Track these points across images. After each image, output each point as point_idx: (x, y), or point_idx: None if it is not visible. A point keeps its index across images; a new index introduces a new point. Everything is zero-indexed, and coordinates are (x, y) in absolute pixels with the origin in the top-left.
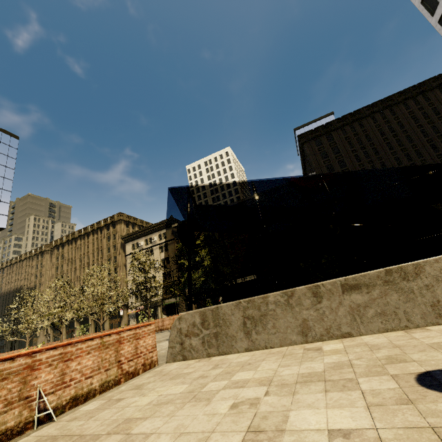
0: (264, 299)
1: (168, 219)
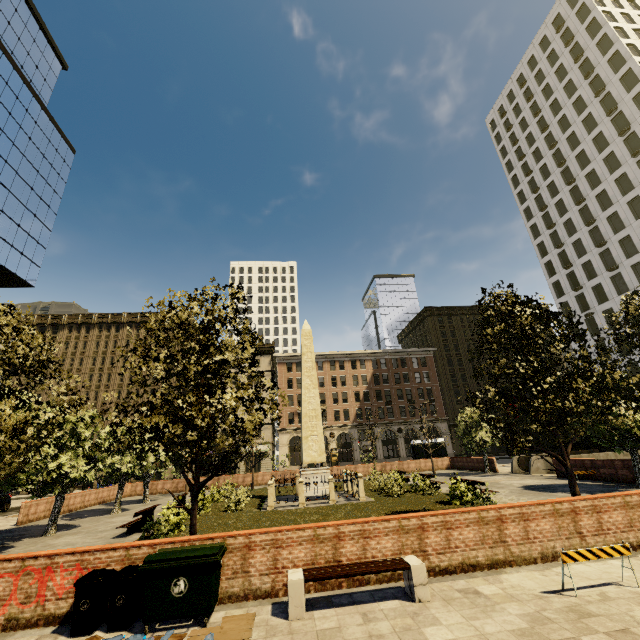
0: (598, 455)
1: (269, 344)
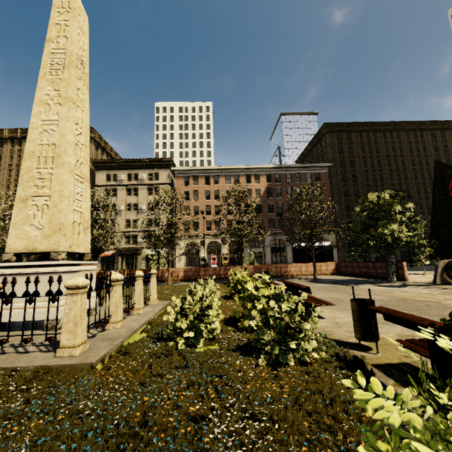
0: None
1: (167, 158)
